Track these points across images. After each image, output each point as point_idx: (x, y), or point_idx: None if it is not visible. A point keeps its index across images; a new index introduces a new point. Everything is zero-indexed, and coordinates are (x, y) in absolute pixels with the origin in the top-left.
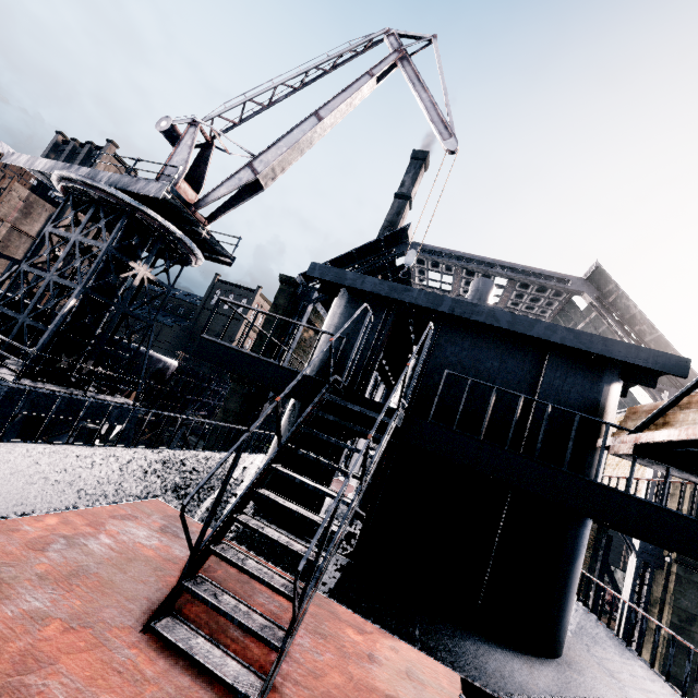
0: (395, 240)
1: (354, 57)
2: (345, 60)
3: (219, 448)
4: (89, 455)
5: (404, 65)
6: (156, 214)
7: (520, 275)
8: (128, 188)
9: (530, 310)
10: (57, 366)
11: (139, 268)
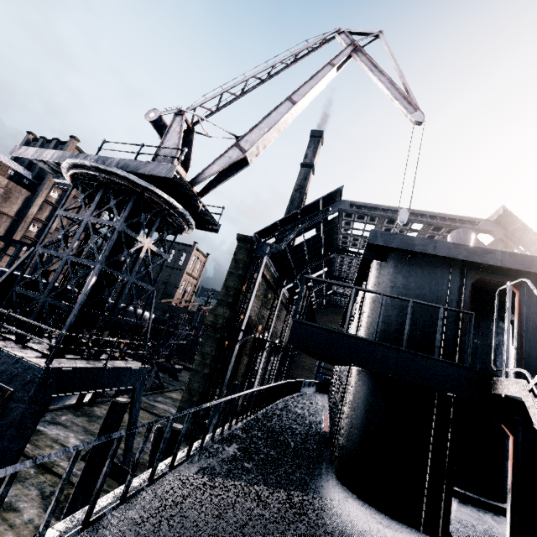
0: (330, 200)
1: (311, 52)
2: (303, 55)
3: (253, 412)
4: (200, 480)
5: (358, 56)
6: (162, 192)
7: (439, 221)
8: (138, 170)
9: None
10: (79, 342)
11: (144, 242)
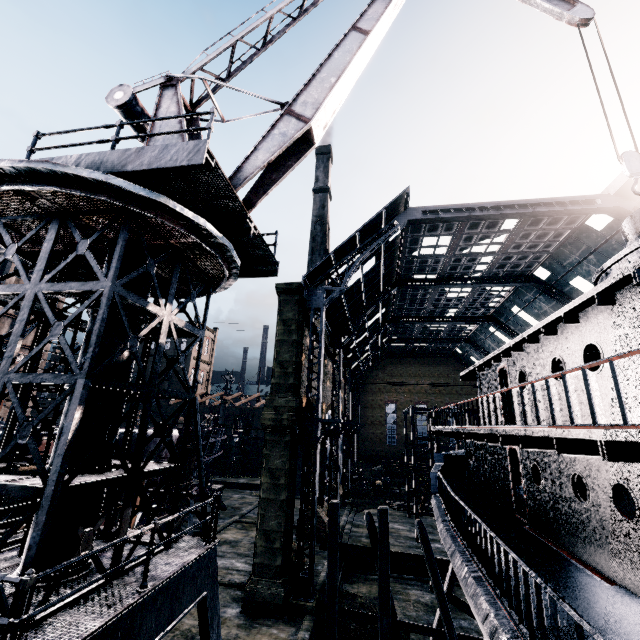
0: (393, 210)
1: None
2: None
3: (520, 617)
4: None
5: None
6: (182, 207)
7: (545, 208)
8: (124, 167)
9: (532, 248)
10: None
11: (161, 313)
